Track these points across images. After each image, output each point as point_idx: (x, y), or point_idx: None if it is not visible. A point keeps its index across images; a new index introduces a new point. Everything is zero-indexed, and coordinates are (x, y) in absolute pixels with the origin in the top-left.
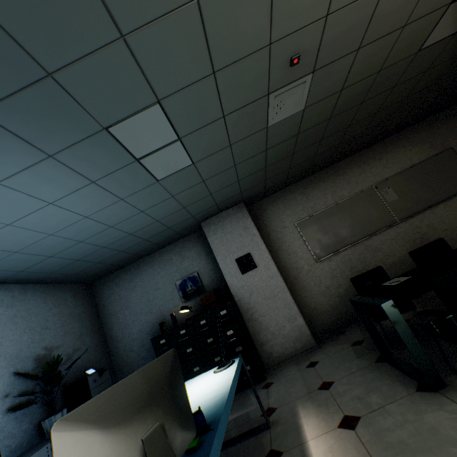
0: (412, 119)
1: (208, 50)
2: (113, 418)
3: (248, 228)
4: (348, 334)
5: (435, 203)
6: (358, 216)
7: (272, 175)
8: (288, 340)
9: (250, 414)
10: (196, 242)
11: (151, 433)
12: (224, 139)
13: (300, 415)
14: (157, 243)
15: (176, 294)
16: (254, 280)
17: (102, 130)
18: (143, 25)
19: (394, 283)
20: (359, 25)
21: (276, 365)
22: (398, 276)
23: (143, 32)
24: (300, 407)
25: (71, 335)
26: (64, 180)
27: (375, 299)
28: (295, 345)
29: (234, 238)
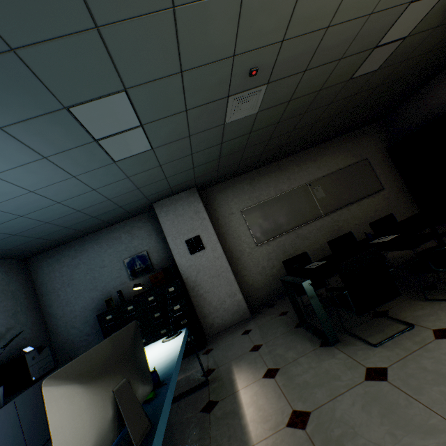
0: (342, 130)
1: (179, 52)
2: (90, 375)
3: (199, 212)
4: (277, 307)
5: (351, 203)
6: (294, 208)
7: (225, 165)
8: (228, 313)
9: (192, 376)
10: (147, 222)
11: (120, 386)
12: (184, 130)
13: (235, 372)
14: (106, 220)
15: (124, 272)
16: (202, 260)
17: (62, 109)
18: (119, 20)
19: (314, 266)
20: (307, 52)
21: (216, 334)
22: (318, 261)
23: (118, 27)
24: (235, 366)
25: (4, 313)
26: (12, 153)
27: (298, 279)
28: (234, 317)
29: (185, 220)
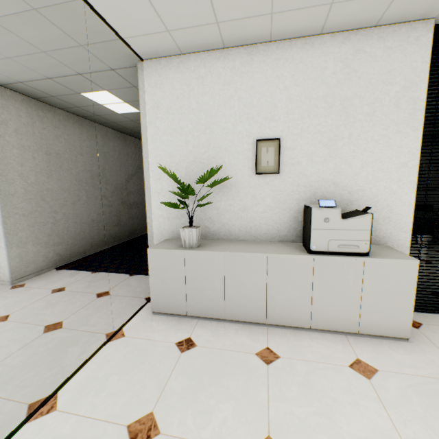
0: None
1: None
2: None
3: None
4: None
5: None
6: None
7: None
8: None
9: None
10: None
11: None
12: None
13: None
14: None
15: None
16: None
17: None
18: None
19: None
20: None
21: None
22: None
23: None
24: None
25: None
26: None
27: None
28: None
29: None
